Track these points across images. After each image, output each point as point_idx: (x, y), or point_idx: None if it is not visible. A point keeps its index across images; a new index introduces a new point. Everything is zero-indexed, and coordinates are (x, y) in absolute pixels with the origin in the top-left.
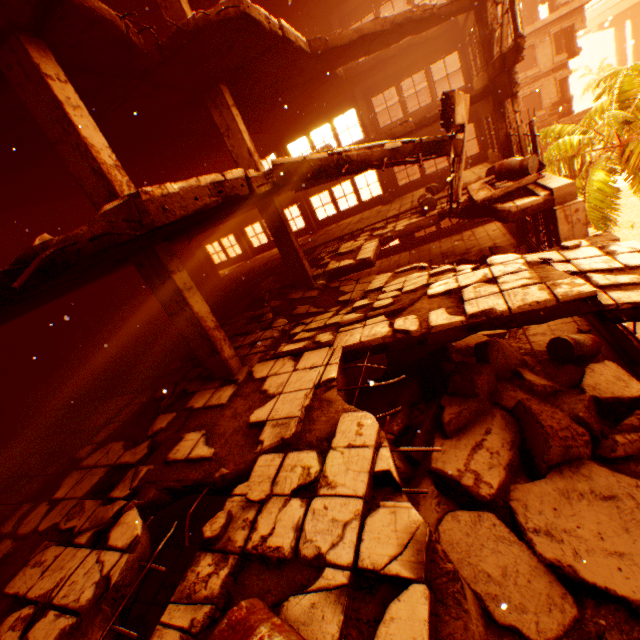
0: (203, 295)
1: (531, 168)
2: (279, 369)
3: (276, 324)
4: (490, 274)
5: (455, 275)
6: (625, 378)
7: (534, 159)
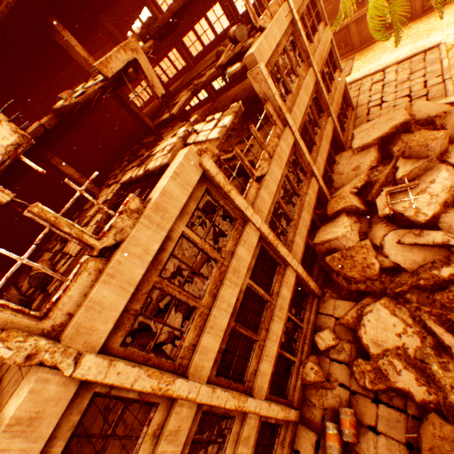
0: (129, 133)
1: (241, 37)
2: (104, 194)
3: (123, 165)
4: (167, 144)
5: (166, 141)
6: (238, 187)
7: (242, 28)
